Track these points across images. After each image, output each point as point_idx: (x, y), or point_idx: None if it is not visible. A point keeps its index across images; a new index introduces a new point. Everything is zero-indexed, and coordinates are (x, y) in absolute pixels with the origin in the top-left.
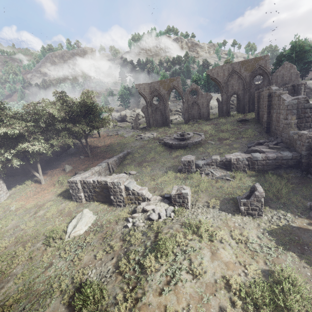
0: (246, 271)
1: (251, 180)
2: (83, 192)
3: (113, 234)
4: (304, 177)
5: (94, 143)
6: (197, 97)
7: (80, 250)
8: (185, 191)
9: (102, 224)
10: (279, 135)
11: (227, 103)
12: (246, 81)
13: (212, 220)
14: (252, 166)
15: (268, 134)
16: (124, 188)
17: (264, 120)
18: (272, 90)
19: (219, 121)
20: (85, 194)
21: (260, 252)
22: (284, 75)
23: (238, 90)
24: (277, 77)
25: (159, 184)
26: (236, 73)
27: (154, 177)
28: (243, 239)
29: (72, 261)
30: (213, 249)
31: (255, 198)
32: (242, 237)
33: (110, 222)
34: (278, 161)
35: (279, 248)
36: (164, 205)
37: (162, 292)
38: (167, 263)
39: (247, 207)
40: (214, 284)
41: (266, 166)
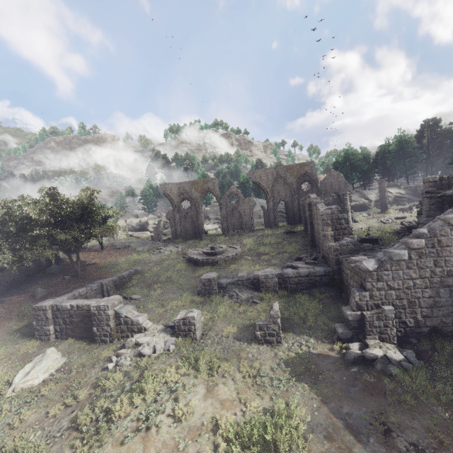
0: (244, 409)
1: (281, 301)
2: (54, 325)
3: (84, 381)
4: (337, 296)
5: (92, 258)
6: (238, 202)
7: (27, 407)
8: (192, 314)
9: (72, 369)
10: (321, 249)
11: (274, 211)
12: (293, 187)
13: (222, 351)
14: (285, 285)
15: (313, 249)
16: (114, 315)
17: (308, 231)
18: (311, 199)
19: (264, 232)
20: (56, 327)
21: (268, 386)
22: (332, 183)
23: (285, 197)
24: (326, 185)
25: (168, 310)
26: (281, 178)
27: (164, 302)
28: (251, 371)
29: (9, 425)
30: (210, 385)
31: (270, 319)
32: (252, 369)
33: (85, 365)
34: (311, 278)
35: (291, 380)
36: (165, 337)
37: (125, 439)
38: (145, 404)
39: (264, 332)
40: (200, 428)
41: (300, 285)
